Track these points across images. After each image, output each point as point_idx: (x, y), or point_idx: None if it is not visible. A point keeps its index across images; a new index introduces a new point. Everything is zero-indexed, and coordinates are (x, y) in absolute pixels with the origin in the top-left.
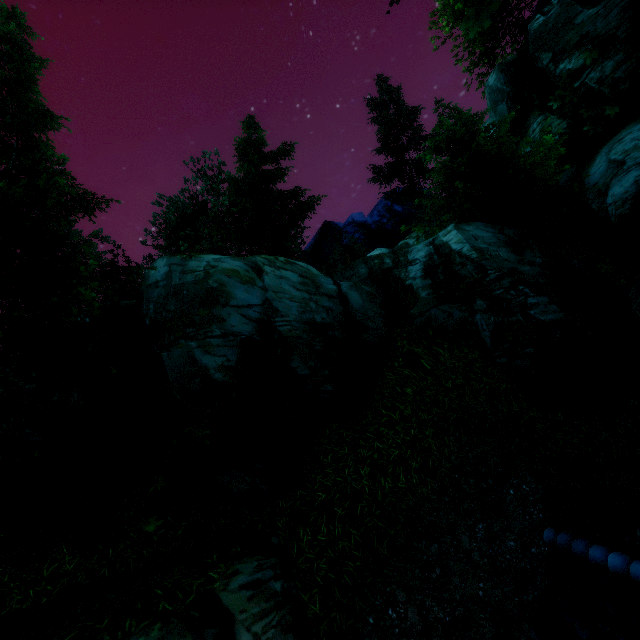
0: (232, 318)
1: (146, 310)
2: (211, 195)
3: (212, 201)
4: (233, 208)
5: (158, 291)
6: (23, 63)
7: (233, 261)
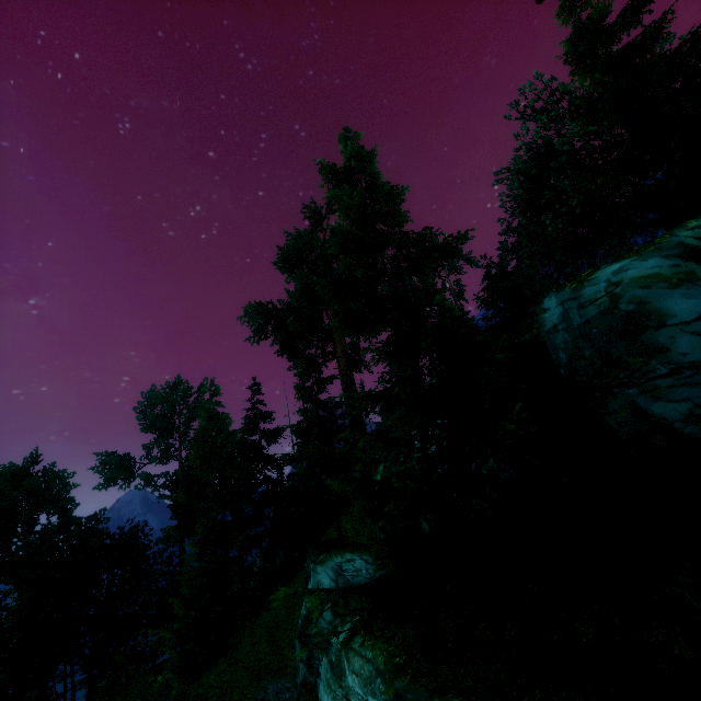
0: (677, 344)
1: (556, 360)
2: (550, 127)
3: (558, 142)
4: (590, 128)
5: (560, 337)
6: (366, 166)
7: (643, 261)
